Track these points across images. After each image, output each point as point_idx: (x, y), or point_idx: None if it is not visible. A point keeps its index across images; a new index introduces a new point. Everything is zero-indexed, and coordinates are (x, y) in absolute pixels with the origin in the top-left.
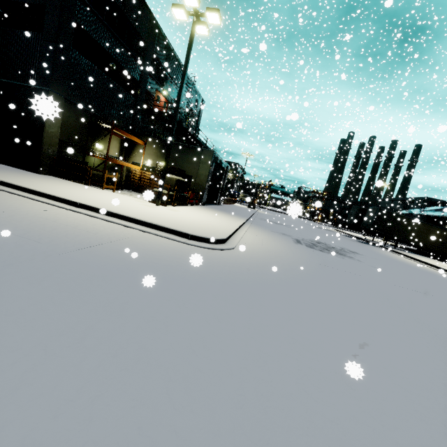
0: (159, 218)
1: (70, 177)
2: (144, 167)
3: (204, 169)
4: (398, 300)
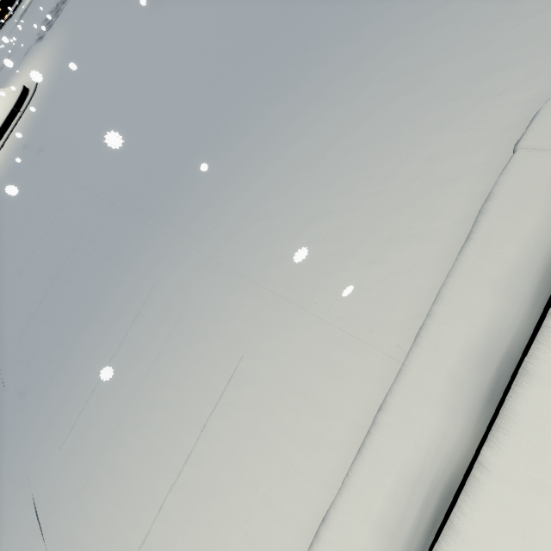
0: None
1: None
2: None
3: None
4: None
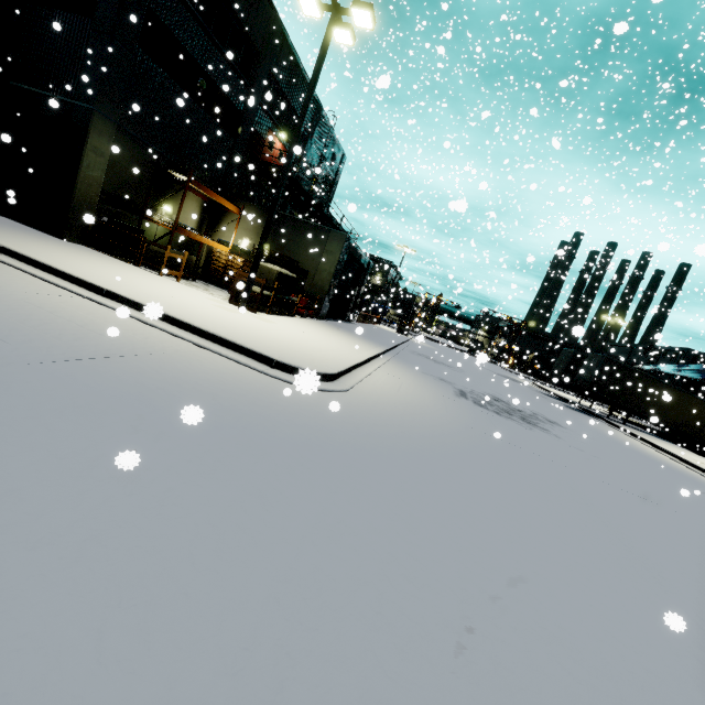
0: (233, 329)
1: (113, 250)
2: (235, 249)
3: (328, 262)
4: (605, 509)
